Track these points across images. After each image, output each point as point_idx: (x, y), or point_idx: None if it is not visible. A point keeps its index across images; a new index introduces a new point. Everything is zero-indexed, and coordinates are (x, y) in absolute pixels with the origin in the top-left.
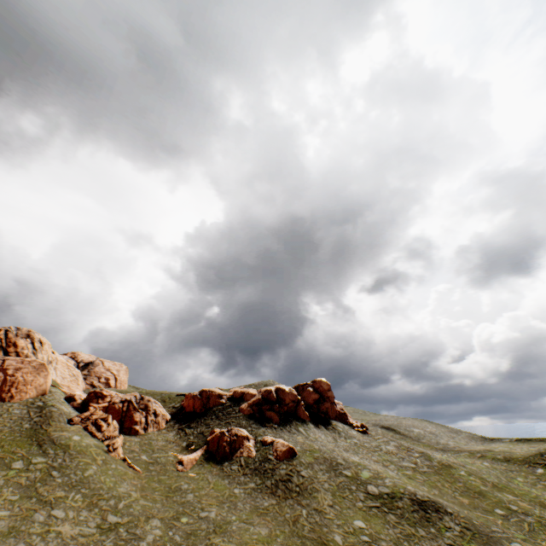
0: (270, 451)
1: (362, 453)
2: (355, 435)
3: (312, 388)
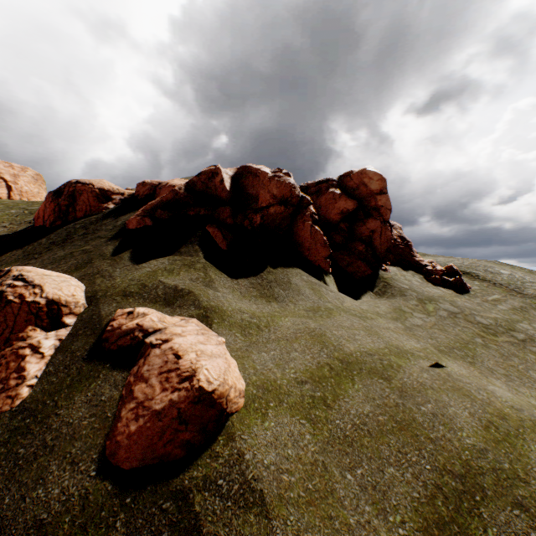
0: (104, 393)
1: (490, 353)
2: (440, 292)
3: (340, 190)
